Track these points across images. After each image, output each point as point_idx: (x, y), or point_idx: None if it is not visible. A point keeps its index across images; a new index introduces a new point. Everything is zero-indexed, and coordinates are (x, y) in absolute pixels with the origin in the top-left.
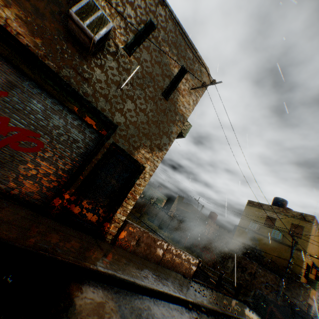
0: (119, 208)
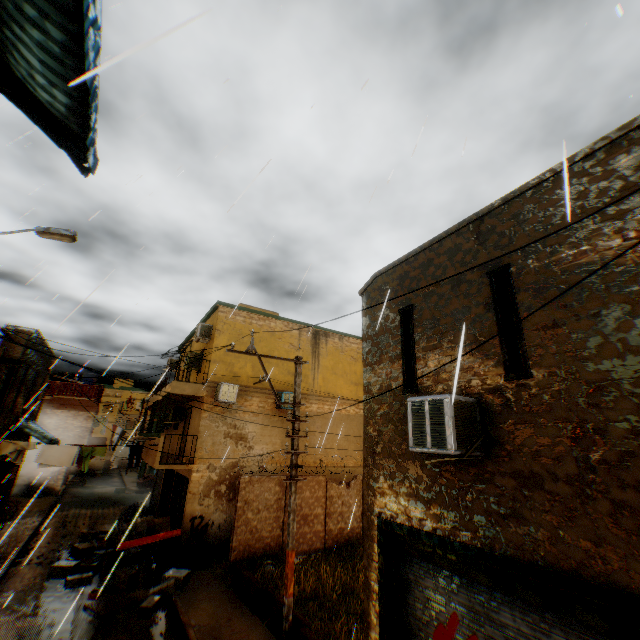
0: None
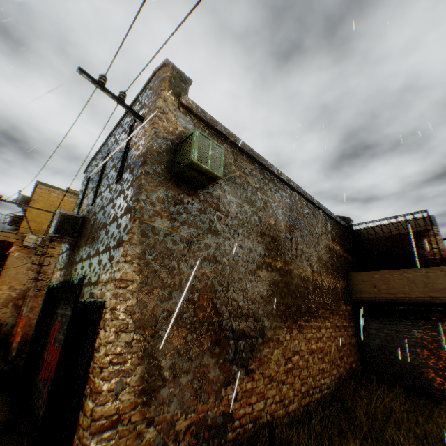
0: (76, 433)
